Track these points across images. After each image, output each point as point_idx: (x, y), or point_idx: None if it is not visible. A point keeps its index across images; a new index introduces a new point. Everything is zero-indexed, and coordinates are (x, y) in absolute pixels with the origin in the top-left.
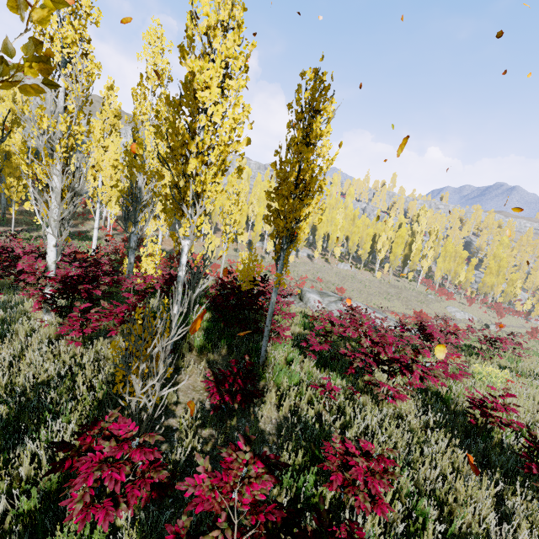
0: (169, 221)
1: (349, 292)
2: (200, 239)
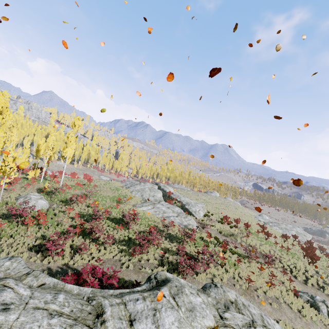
0: None
1: None
2: None
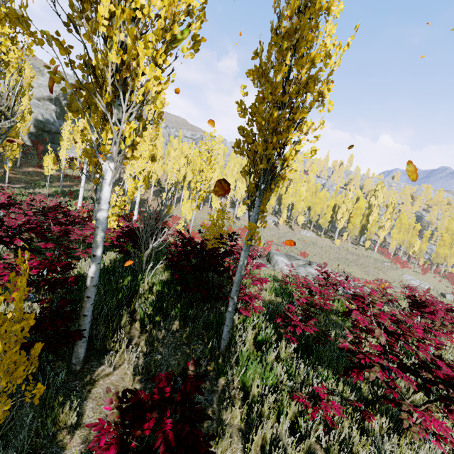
0: (147, 181)
1: (311, 257)
2: (179, 204)
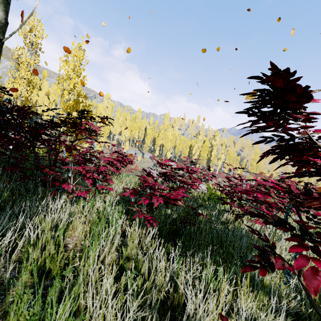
0: None
1: None
2: None
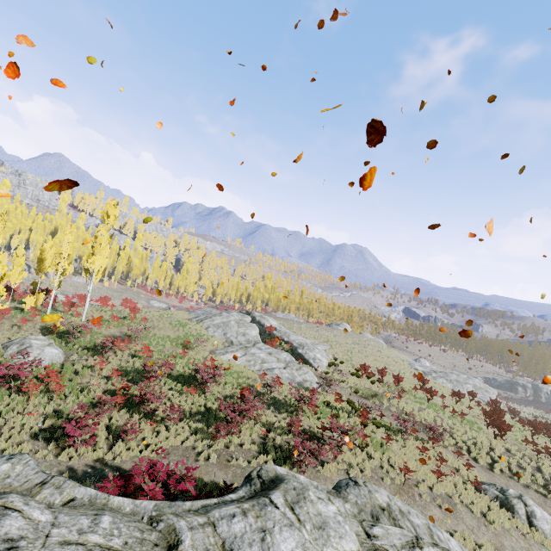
0: None
1: None
2: None
